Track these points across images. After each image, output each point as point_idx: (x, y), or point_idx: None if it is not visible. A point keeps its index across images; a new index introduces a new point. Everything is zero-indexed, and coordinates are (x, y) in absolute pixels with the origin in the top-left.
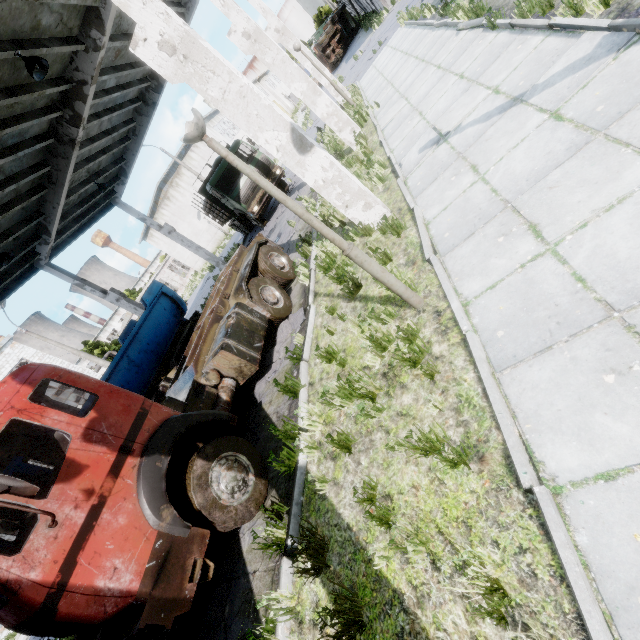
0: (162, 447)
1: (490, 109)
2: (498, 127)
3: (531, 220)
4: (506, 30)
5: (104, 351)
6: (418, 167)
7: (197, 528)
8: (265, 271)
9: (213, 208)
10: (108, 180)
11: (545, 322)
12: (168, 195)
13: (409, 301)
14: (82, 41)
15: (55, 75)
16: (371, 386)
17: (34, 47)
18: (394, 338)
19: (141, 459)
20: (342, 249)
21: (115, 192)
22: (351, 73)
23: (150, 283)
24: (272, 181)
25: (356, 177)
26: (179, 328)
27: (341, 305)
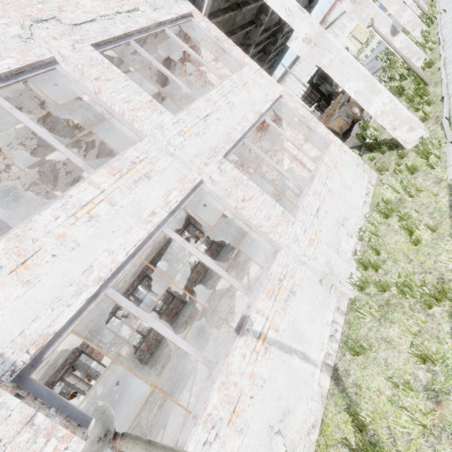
0: None
1: None
2: None
3: None
4: None
5: None
6: None
7: None
8: (352, 103)
9: (310, 94)
10: None
11: None
12: None
13: (425, 82)
14: None
15: (276, 22)
16: None
17: None
18: (415, 96)
19: None
20: (404, 60)
21: None
22: None
23: None
24: None
25: None
26: None
27: None
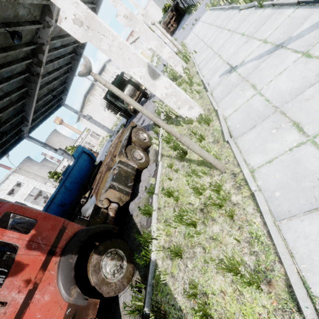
0: (73, 249)
1: (262, 52)
2: (267, 62)
3: (295, 120)
4: (269, 7)
5: (59, 176)
6: (219, 85)
7: (92, 299)
8: (135, 141)
9: (111, 106)
10: (58, 93)
11: (310, 190)
12: (89, 99)
13: (216, 166)
14: (41, 23)
15: (28, 41)
16: (193, 218)
17: (15, 26)
18: (207, 187)
19: (60, 258)
20: (176, 137)
21: (62, 99)
22: (181, 36)
23: (81, 143)
24: (140, 92)
25: (184, 91)
26: (92, 169)
27: (176, 163)
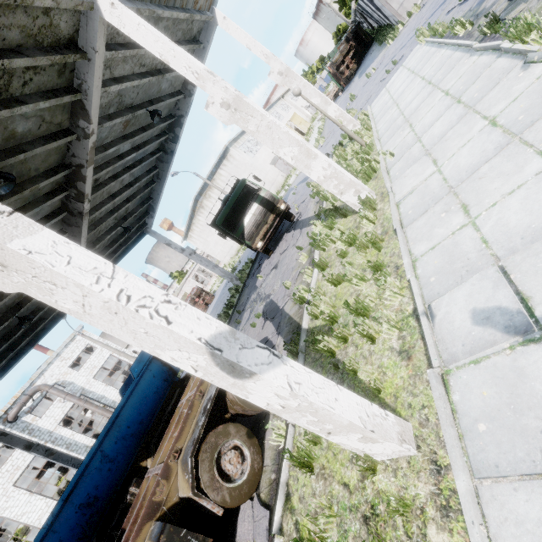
0: None
1: None
2: None
3: None
4: None
5: None
6: (474, 362)
7: None
8: (233, 402)
9: None
10: (138, 217)
11: None
12: (203, 205)
13: None
14: (73, 131)
15: (54, 164)
16: None
17: (7, 157)
18: None
19: None
20: None
21: (146, 224)
22: (363, 92)
23: (191, 271)
24: (276, 216)
25: (358, 280)
26: (169, 391)
27: None
